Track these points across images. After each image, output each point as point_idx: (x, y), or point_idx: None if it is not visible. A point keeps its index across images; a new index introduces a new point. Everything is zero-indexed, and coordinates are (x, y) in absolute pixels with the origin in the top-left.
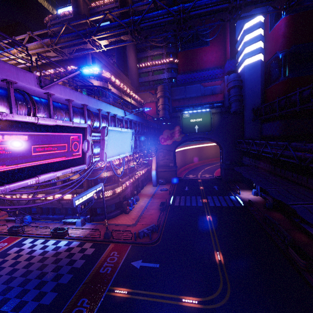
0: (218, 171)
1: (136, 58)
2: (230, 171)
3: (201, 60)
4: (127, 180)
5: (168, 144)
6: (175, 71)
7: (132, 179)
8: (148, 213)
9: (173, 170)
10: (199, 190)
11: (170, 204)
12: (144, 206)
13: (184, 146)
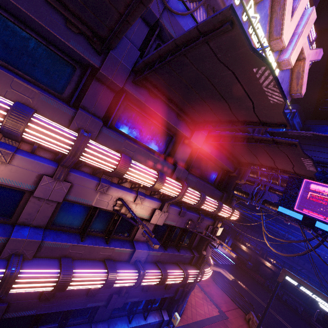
0: None
1: None
2: None
3: None
4: None
5: None
6: None
7: None
8: (204, 284)
9: None
10: None
11: None
12: None
13: None
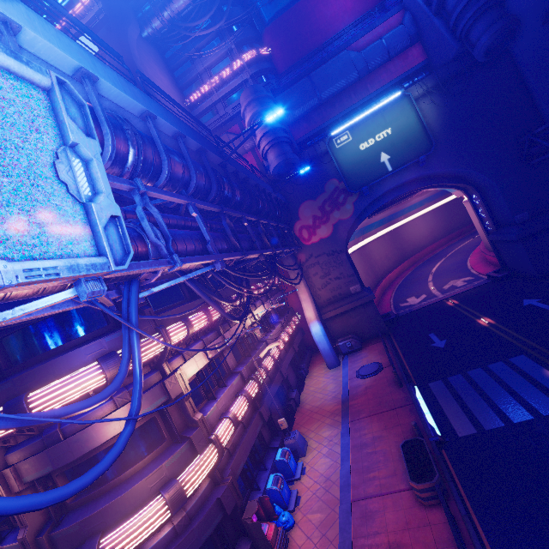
0: (477, 263)
1: (177, 89)
2: (543, 239)
3: (320, 21)
4: (236, 393)
5: (325, 236)
6: (273, 77)
7: (255, 380)
8: (376, 544)
9: (367, 302)
10: (491, 333)
11: (437, 435)
12: (336, 482)
13: (359, 239)
